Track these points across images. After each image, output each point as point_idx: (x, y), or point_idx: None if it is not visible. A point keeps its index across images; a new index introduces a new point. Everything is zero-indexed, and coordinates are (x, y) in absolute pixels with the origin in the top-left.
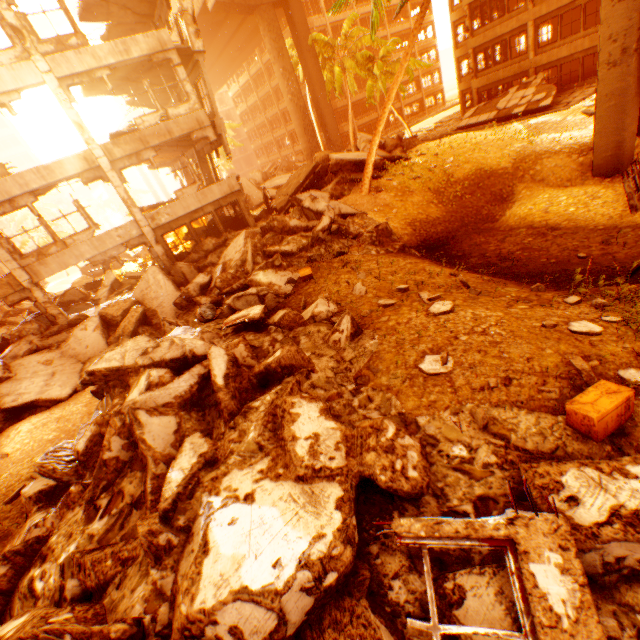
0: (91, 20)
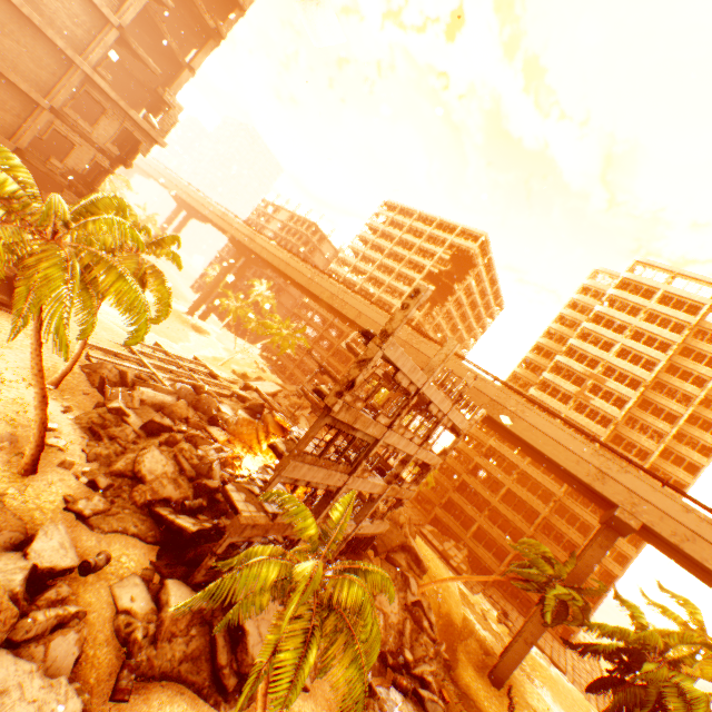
0: None
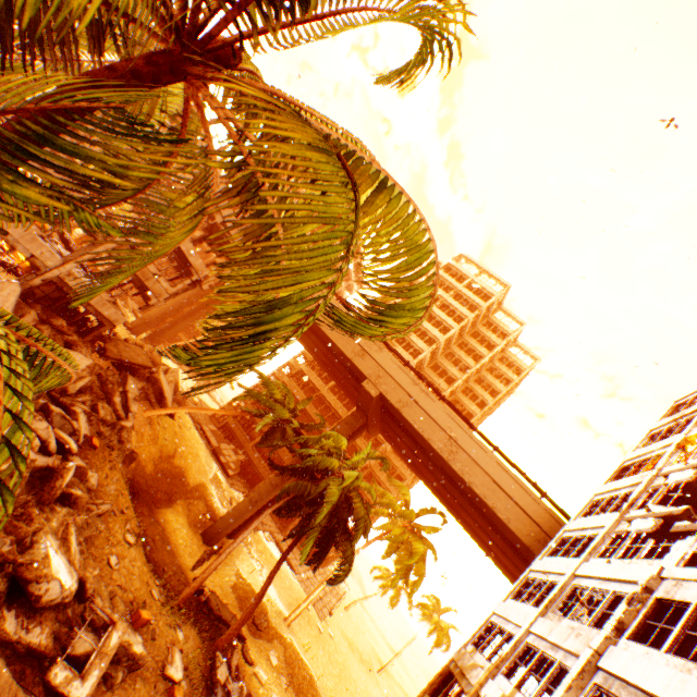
0: None
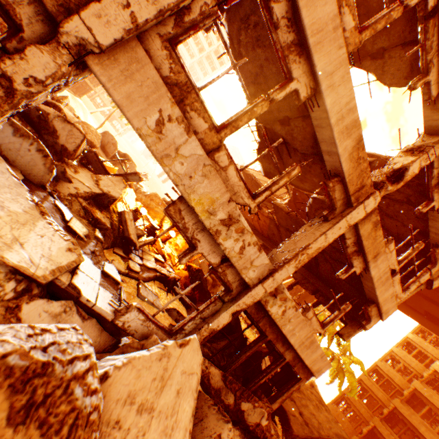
0: None
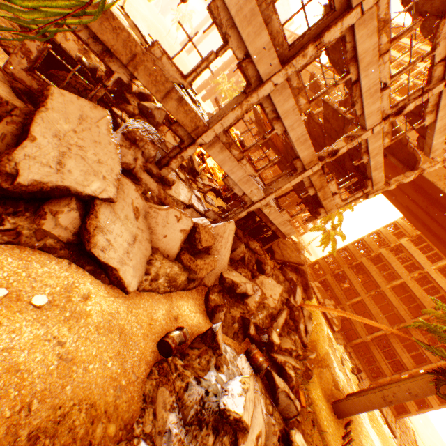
0: None
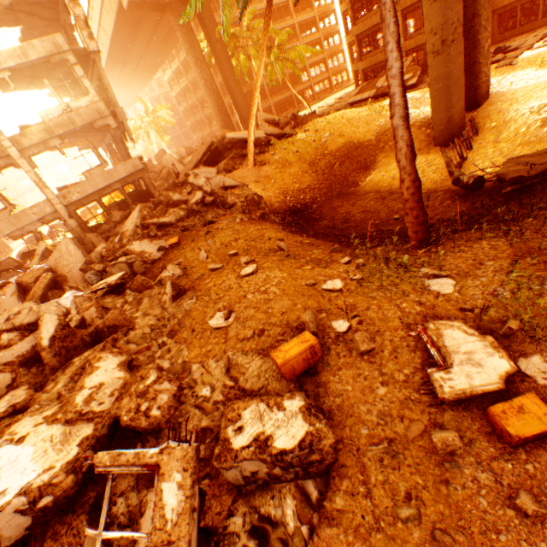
0: (2, 26)
